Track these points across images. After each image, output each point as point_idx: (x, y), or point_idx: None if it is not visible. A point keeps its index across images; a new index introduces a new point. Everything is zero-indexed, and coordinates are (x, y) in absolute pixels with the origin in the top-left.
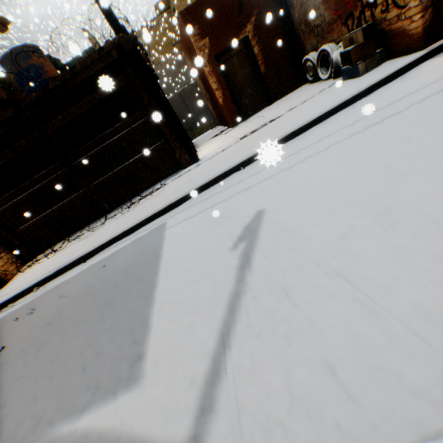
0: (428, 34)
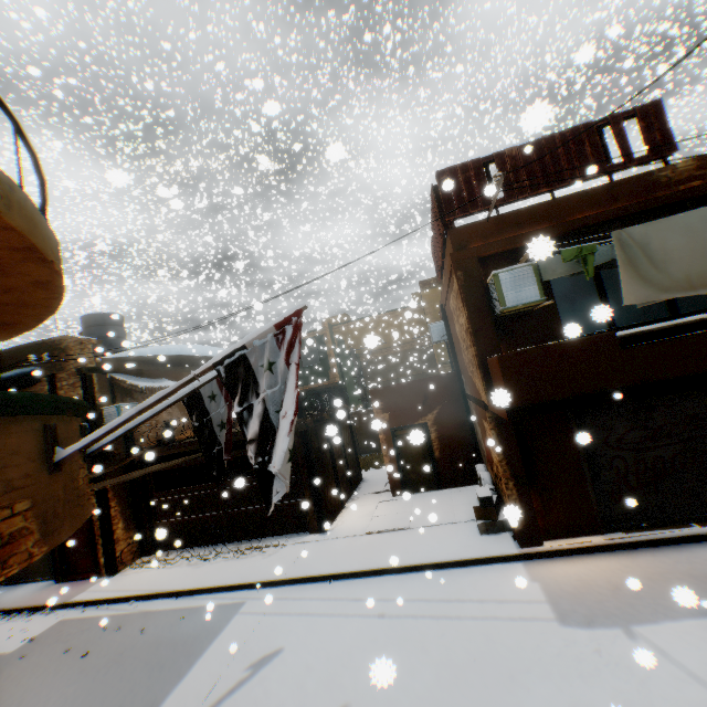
0: (524, 536)
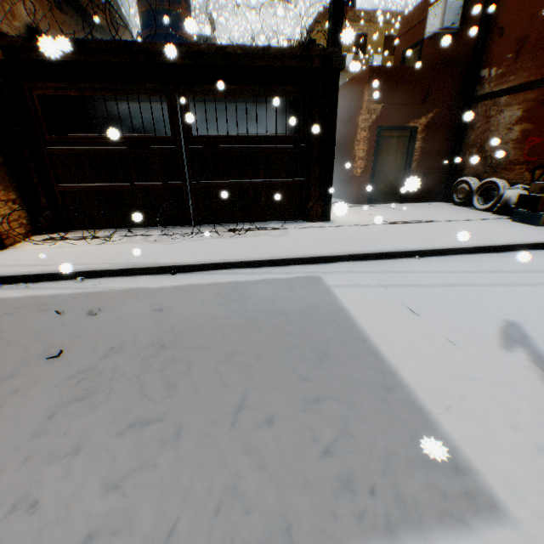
0: None
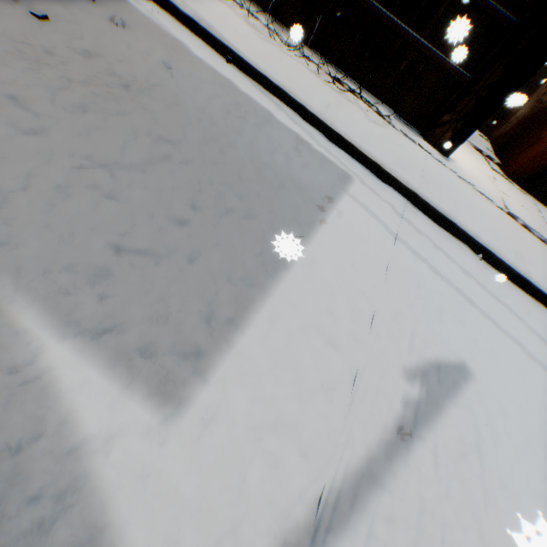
0: None
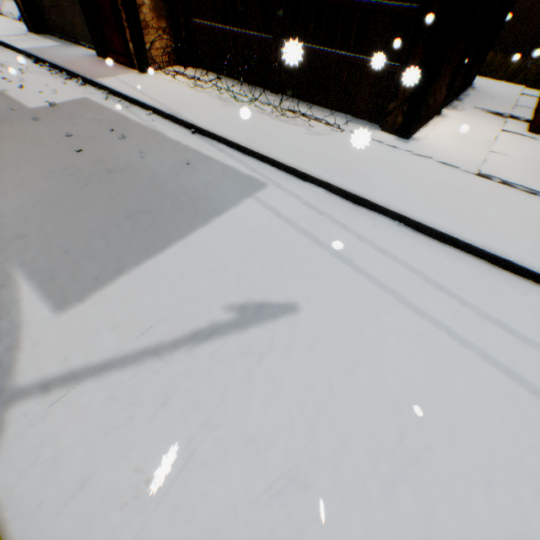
0: None
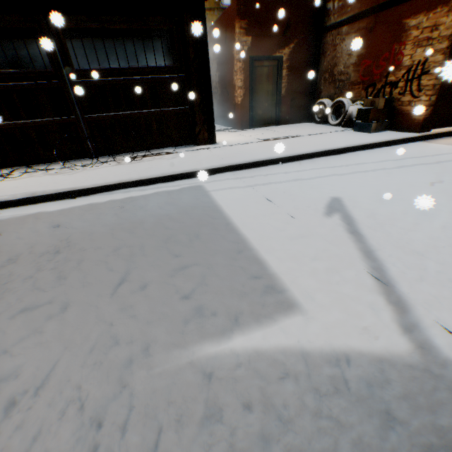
0: (424, 123)
